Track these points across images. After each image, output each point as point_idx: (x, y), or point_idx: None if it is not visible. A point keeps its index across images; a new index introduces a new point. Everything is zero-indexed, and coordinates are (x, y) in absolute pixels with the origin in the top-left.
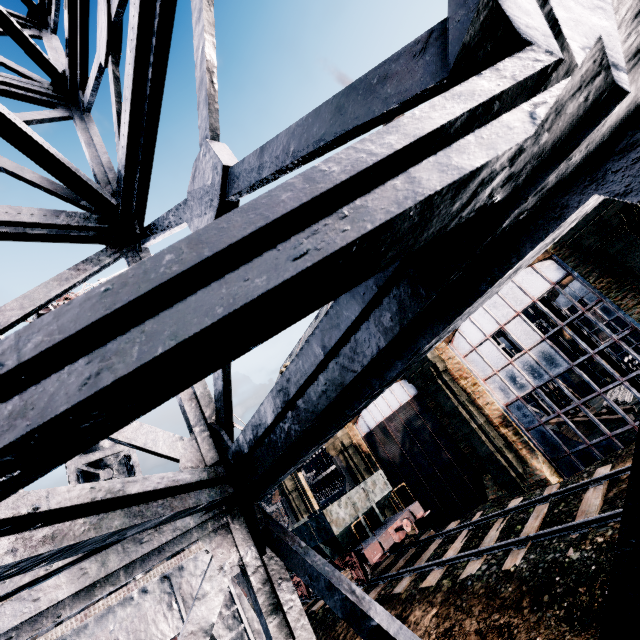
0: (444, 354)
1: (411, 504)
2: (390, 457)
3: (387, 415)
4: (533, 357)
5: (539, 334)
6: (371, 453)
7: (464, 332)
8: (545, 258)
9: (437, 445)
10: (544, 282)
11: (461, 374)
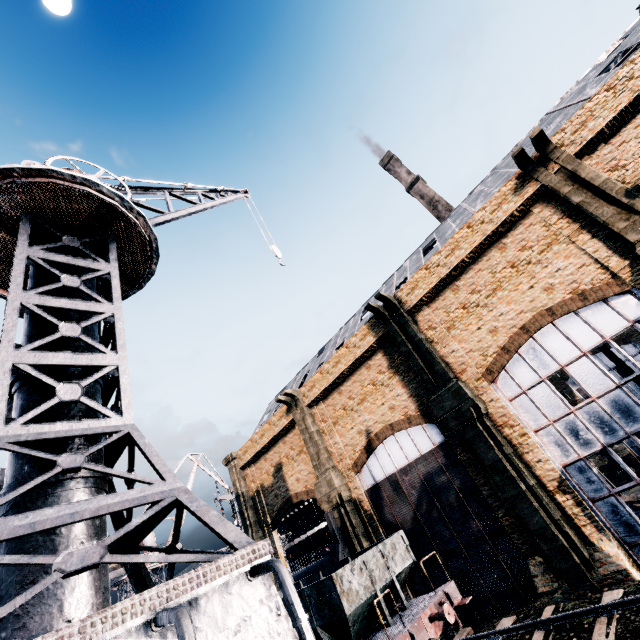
0: (485, 395)
1: (420, 589)
2: (399, 521)
3: (401, 466)
4: (603, 407)
5: (612, 379)
6: (374, 513)
7: (512, 371)
8: (622, 291)
9: (465, 510)
10: (620, 319)
11: (506, 421)
